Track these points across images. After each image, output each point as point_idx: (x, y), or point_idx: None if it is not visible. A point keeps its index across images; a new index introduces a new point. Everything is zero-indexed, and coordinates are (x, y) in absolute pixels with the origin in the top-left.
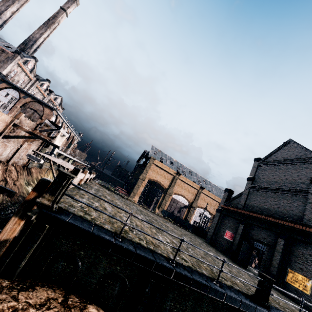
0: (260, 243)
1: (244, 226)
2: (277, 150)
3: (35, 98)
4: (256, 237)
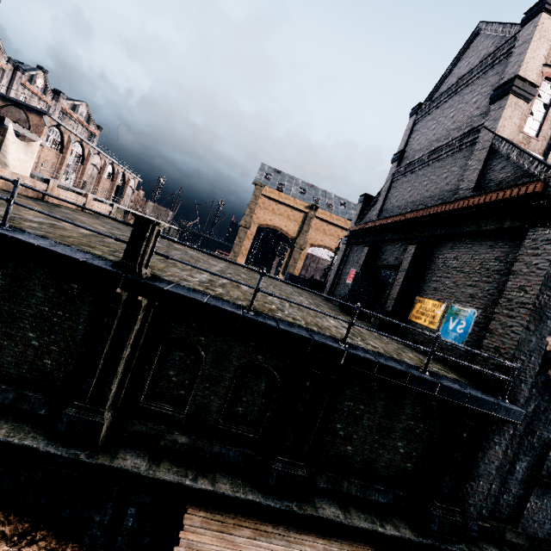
0: (387, 270)
1: (370, 249)
2: (452, 67)
3: (6, 97)
4: (385, 262)
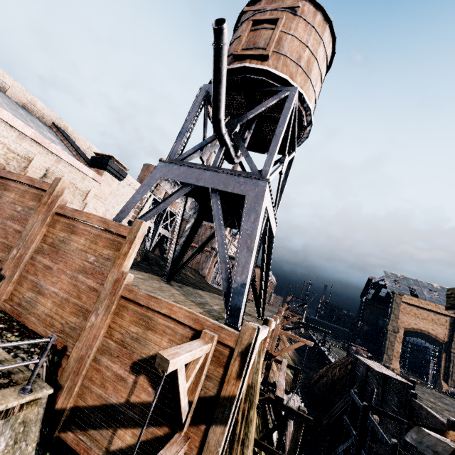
0: None
1: None
2: None
3: None
4: None
